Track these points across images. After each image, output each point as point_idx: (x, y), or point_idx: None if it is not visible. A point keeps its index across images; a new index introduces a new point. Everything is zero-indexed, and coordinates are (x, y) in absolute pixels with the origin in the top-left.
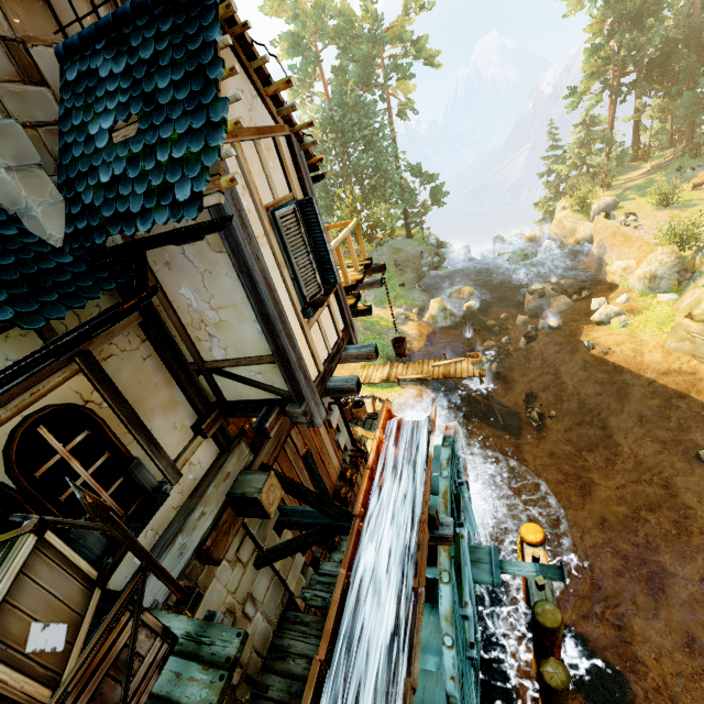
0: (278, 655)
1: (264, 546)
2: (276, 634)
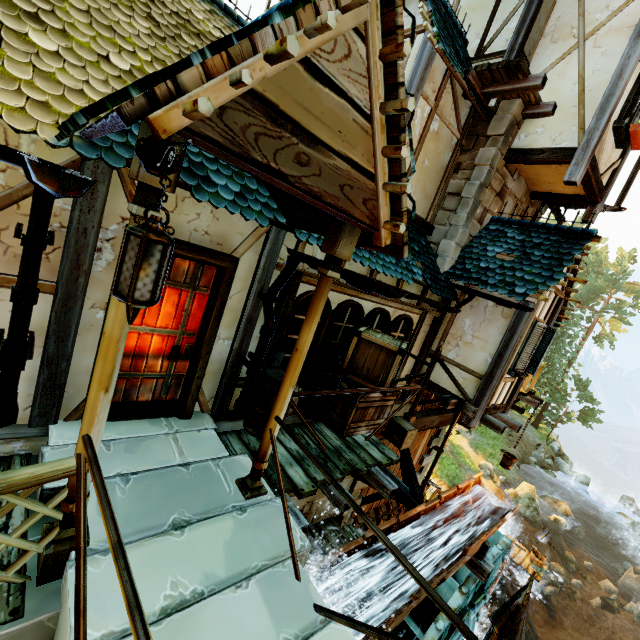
0: (319, 531)
1: None
2: (323, 522)
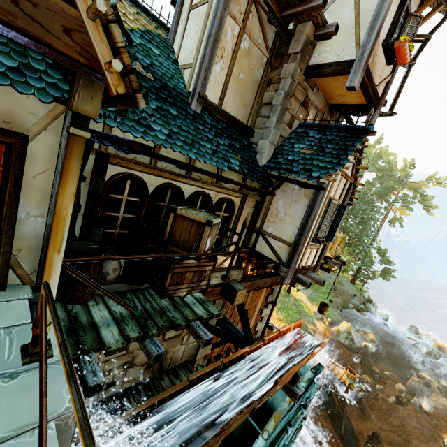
0: (174, 373)
1: (210, 321)
2: (179, 365)
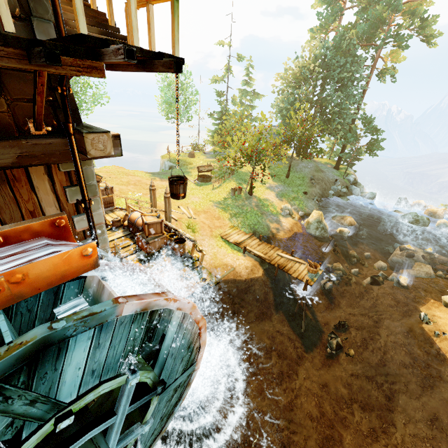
0: None
1: None
2: None
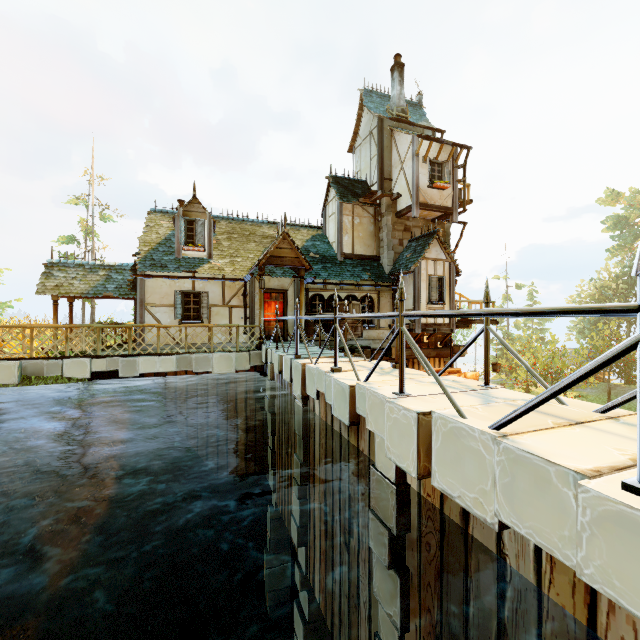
0: None
1: None
2: None
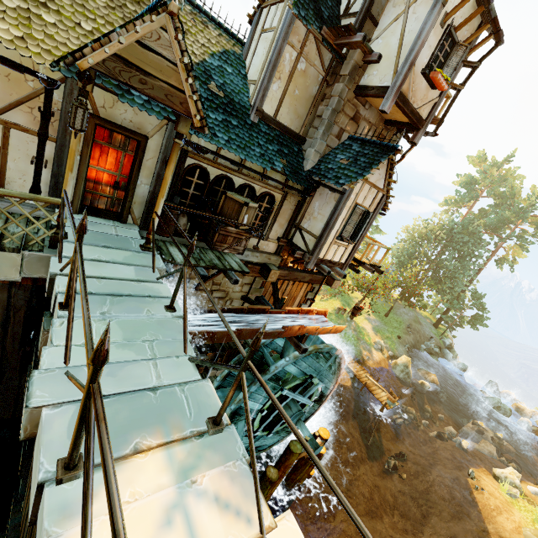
0: None
1: (249, 295)
2: None
